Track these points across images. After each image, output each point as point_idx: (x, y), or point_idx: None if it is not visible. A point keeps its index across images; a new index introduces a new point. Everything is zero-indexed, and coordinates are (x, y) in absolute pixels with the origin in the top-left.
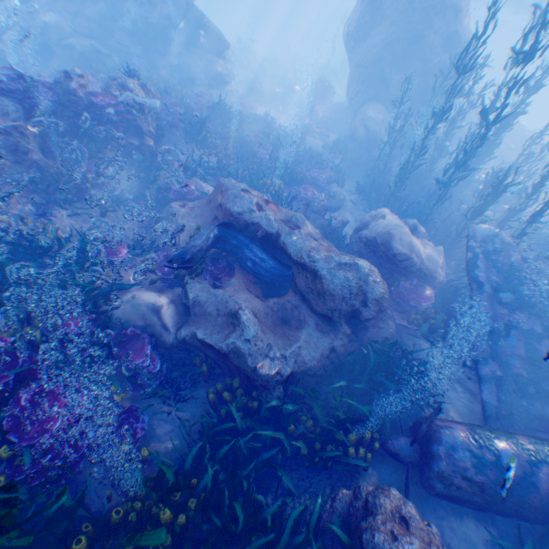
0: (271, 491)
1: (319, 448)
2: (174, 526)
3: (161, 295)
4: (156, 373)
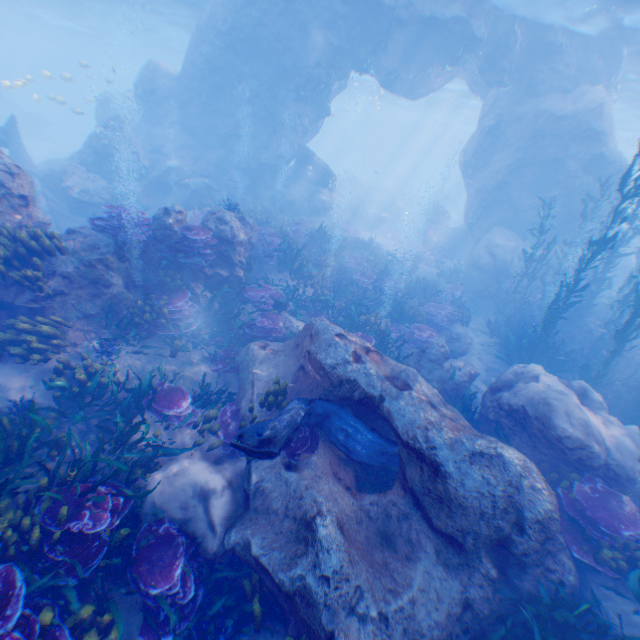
0: None
1: None
2: None
3: (216, 471)
4: (185, 604)
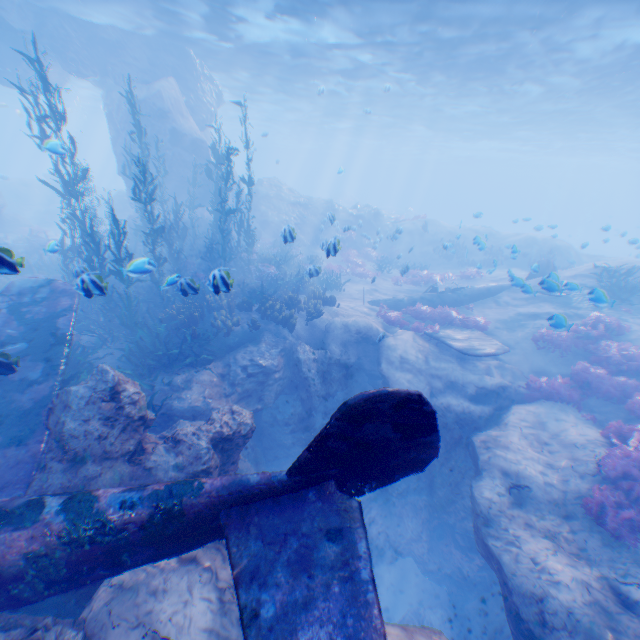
0: None
1: None
2: None
3: None
4: None
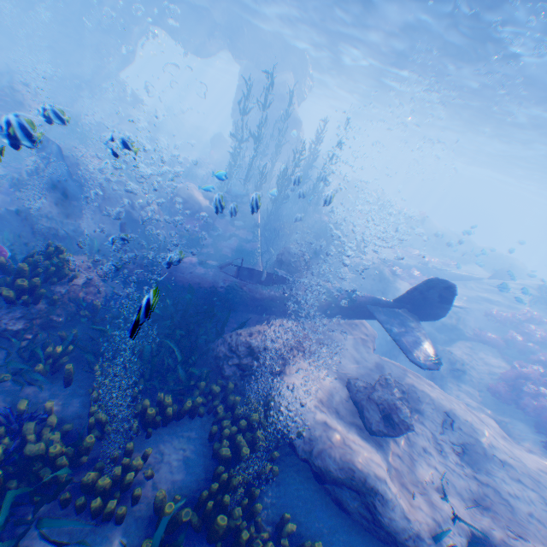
0: None
1: None
2: None
3: None
4: None
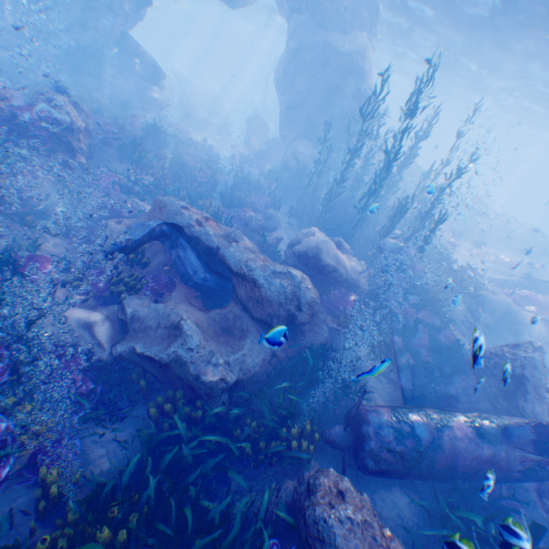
0: (218, 495)
1: (264, 446)
2: (113, 546)
3: (95, 312)
4: (89, 395)
